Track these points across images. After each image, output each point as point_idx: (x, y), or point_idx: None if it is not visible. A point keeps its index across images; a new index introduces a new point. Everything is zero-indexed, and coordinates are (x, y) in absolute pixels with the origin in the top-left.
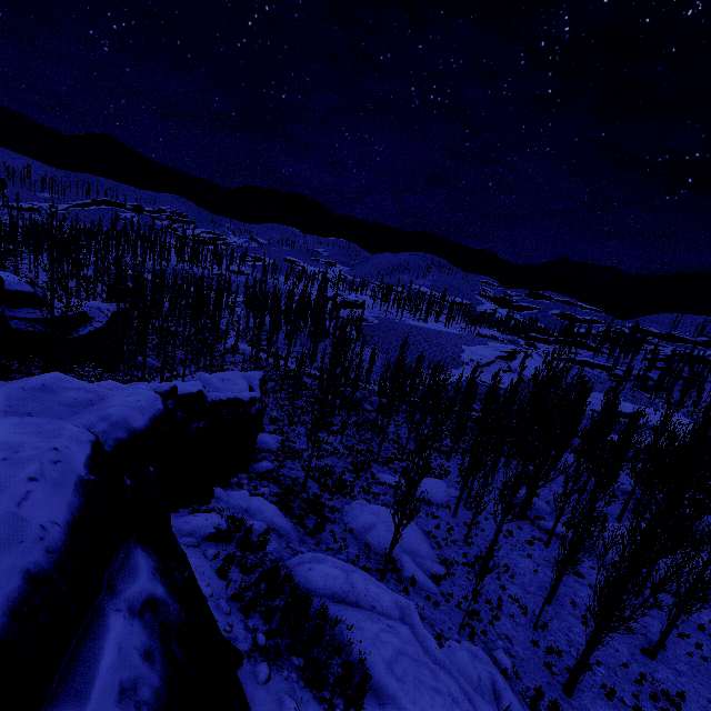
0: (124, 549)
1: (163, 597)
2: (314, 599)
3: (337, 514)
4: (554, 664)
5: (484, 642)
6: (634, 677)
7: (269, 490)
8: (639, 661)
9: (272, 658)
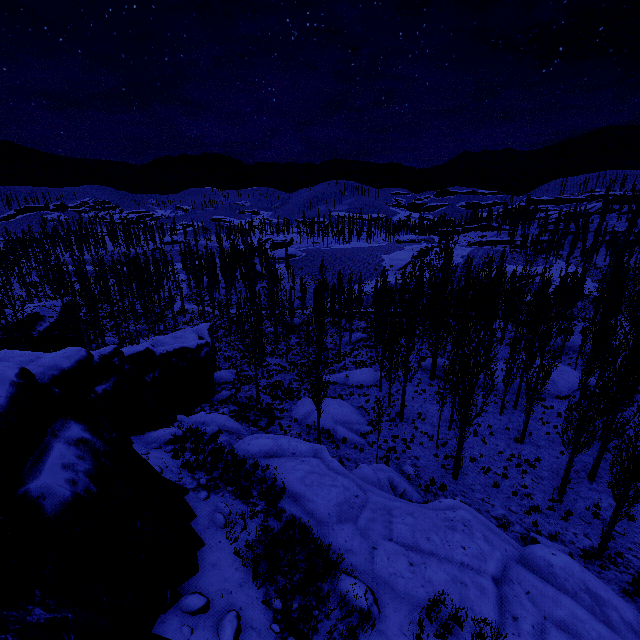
0: (61, 421)
1: (90, 438)
2: (252, 460)
3: (286, 413)
4: (448, 464)
5: (397, 464)
6: (507, 457)
7: (228, 409)
8: (512, 447)
9: (212, 489)
